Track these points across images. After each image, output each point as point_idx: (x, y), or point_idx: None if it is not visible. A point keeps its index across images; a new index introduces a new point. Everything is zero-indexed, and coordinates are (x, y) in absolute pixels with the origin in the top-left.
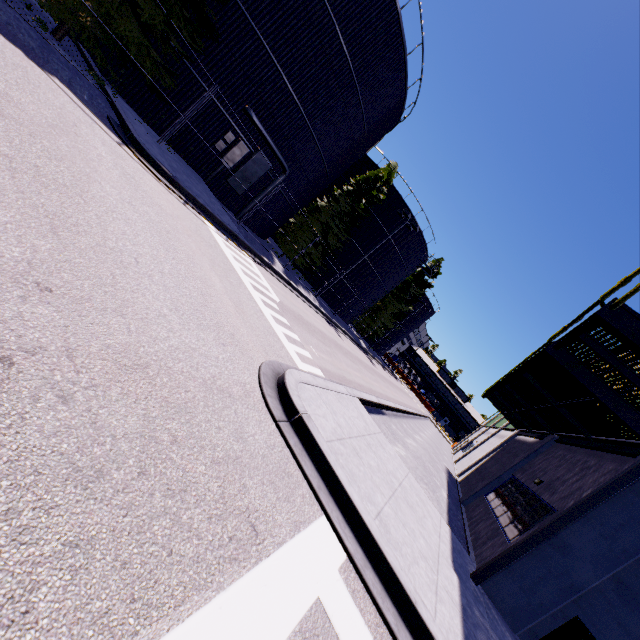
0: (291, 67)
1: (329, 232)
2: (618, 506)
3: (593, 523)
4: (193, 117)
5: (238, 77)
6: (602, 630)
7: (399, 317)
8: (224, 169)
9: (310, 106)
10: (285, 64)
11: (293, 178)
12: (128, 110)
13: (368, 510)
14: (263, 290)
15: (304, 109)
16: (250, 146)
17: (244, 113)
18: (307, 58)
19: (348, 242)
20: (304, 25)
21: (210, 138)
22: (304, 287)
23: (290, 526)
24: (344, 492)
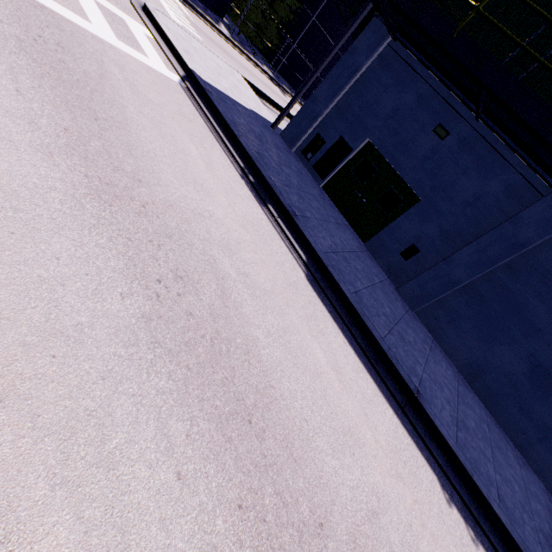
0: None
1: None
2: (340, 65)
3: (328, 80)
4: None
5: None
6: (327, 135)
7: None
8: None
9: None
10: None
11: None
12: None
13: (177, 43)
14: (178, 10)
15: None
16: None
17: None
18: None
19: (299, 11)
20: None
21: None
22: (257, 59)
23: (120, 10)
24: (162, 30)
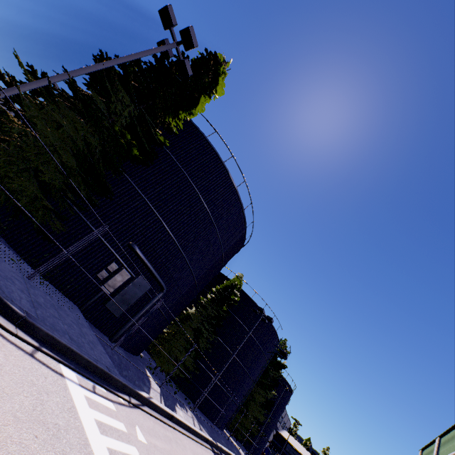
0: (168, 216)
1: (200, 336)
2: None
3: None
4: (79, 253)
5: (126, 223)
6: None
7: (267, 406)
8: (103, 294)
9: (183, 240)
10: (164, 214)
11: (169, 294)
12: (2, 250)
13: None
14: None
15: (178, 242)
16: (132, 272)
17: (128, 247)
18: (180, 211)
19: (216, 341)
20: (178, 193)
21: (93, 269)
22: (181, 403)
23: None
24: None
